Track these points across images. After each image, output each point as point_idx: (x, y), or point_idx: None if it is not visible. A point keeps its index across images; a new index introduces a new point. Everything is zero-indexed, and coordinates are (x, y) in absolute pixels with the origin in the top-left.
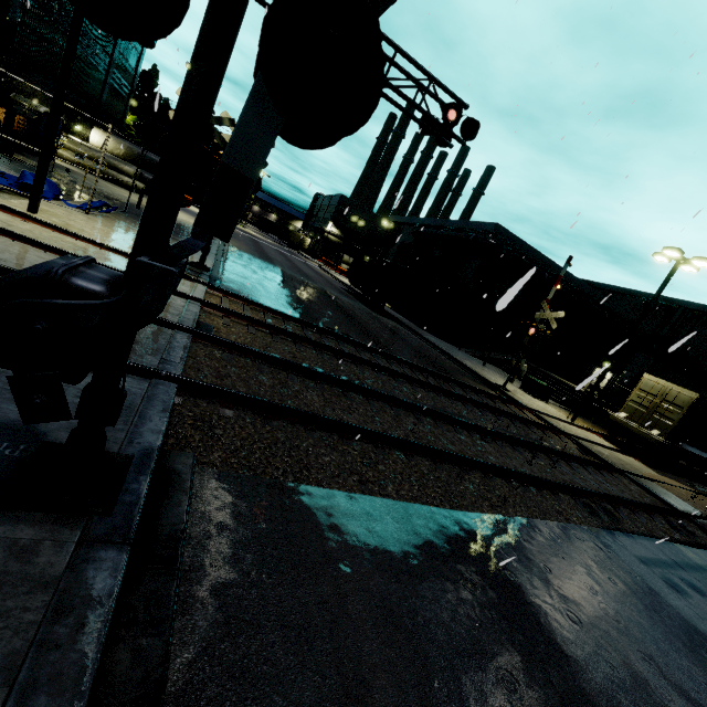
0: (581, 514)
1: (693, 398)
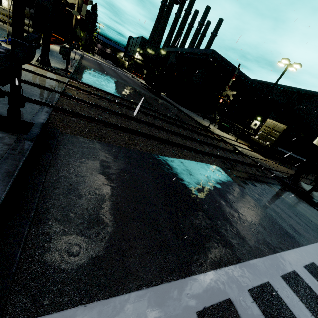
0: (218, 163)
1: (284, 128)
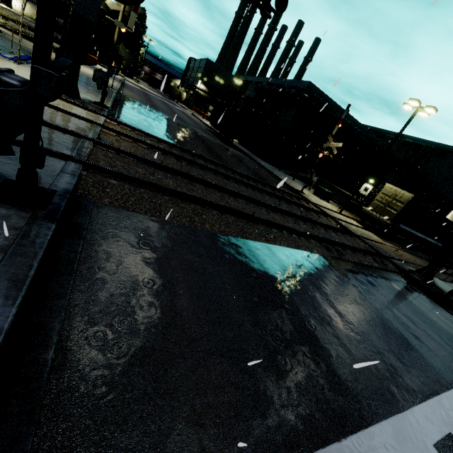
0: (321, 249)
1: (410, 197)
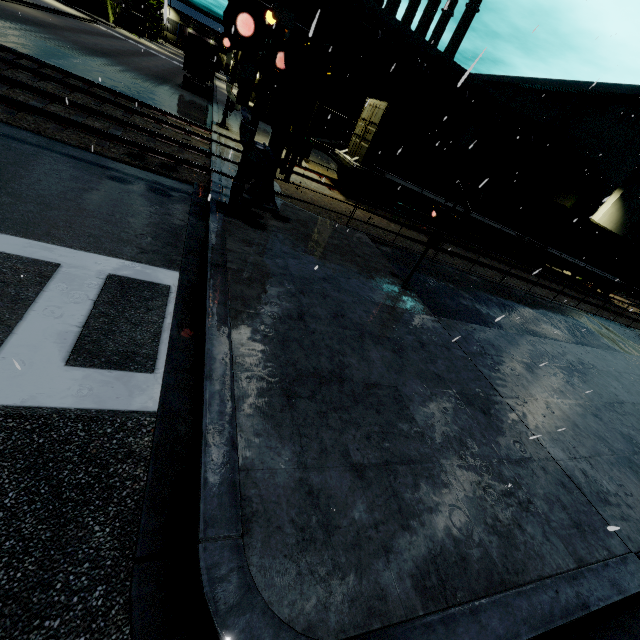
0: None
1: (384, 110)
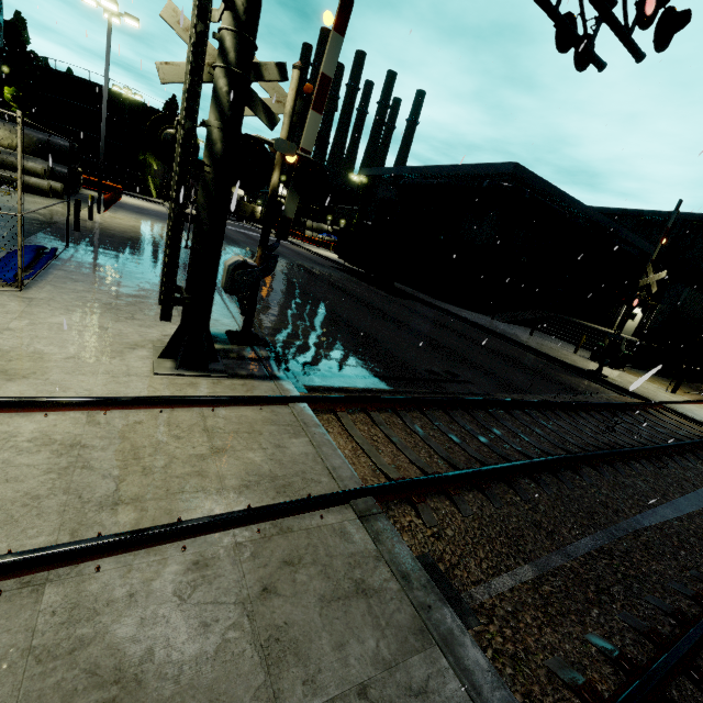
0: None
1: None
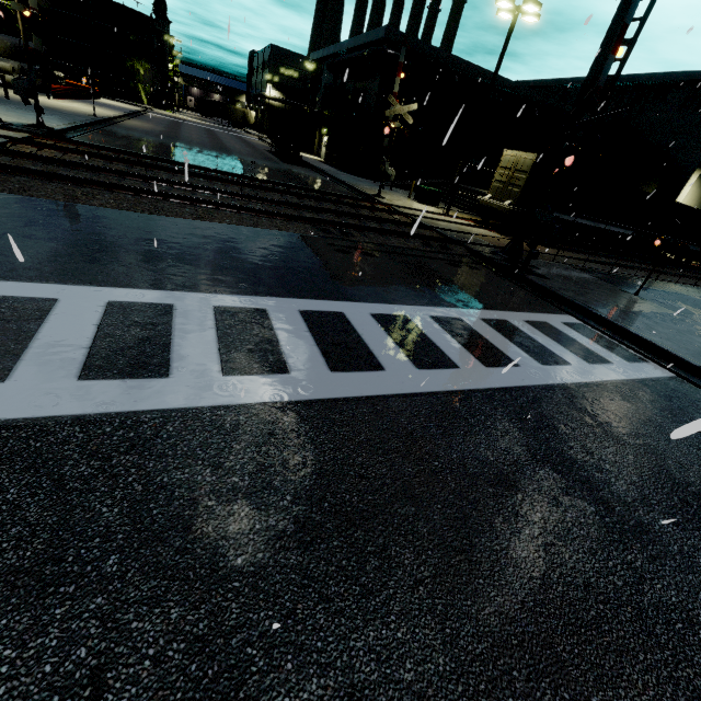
0: (306, 230)
1: (533, 160)
